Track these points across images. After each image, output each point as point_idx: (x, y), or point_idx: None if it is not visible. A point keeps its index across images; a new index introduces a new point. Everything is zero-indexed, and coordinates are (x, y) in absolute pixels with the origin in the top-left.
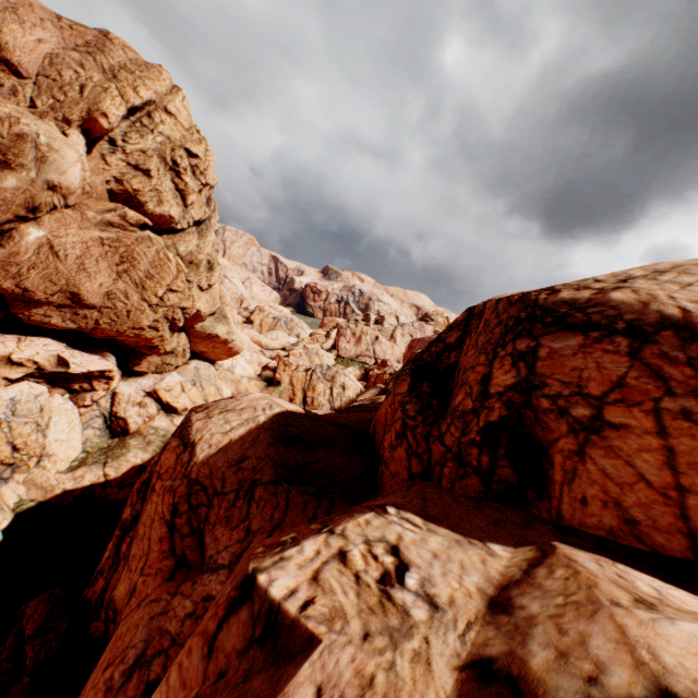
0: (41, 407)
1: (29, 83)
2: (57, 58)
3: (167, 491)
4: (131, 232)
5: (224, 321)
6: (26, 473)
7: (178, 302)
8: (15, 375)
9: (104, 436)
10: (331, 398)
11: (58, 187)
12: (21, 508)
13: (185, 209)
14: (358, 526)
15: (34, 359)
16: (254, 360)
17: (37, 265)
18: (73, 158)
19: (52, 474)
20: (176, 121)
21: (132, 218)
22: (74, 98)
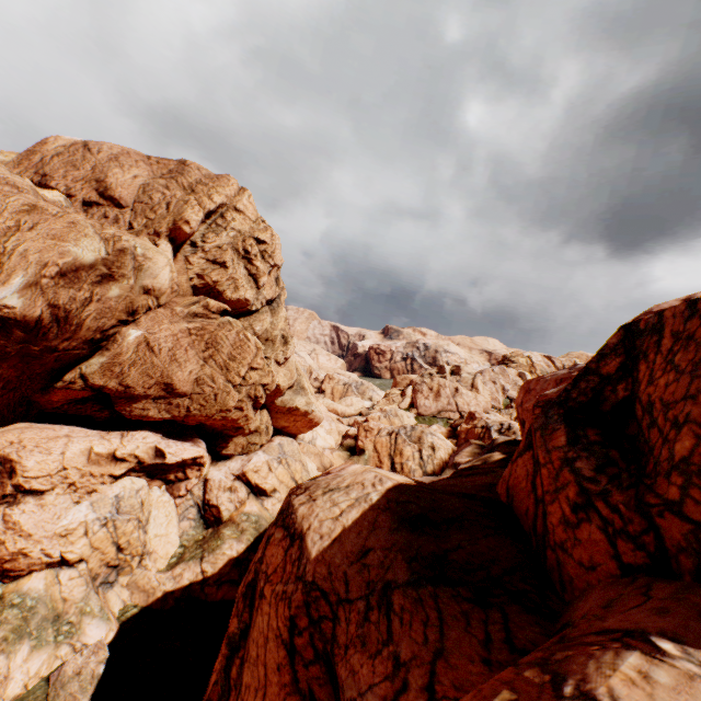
0: (142, 501)
1: (128, 210)
2: (148, 186)
3: (279, 598)
4: (213, 320)
5: (302, 392)
6: (129, 575)
7: (259, 379)
8: (119, 471)
9: (198, 527)
10: (421, 462)
11: (151, 290)
12: (125, 616)
13: (258, 291)
14: (632, 685)
15: (135, 453)
16: (333, 429)
17: (136, 362)
18: (163, 263)
19: (153, 574)
20: (244, 216)
21: (213, 307)
22: (162, 214)
